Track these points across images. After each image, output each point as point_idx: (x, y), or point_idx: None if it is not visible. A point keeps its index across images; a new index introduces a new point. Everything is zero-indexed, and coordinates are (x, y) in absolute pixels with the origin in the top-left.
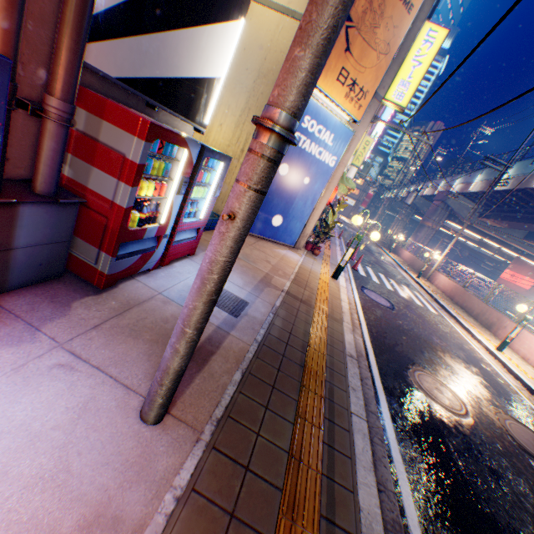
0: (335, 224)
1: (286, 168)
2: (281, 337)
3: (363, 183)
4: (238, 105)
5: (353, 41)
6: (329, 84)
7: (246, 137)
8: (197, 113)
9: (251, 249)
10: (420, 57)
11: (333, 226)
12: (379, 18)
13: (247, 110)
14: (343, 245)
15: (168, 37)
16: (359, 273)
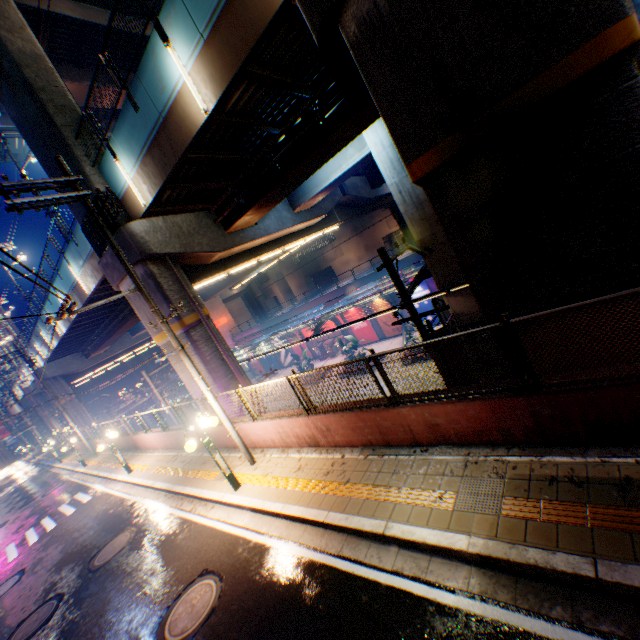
0: None
1: None
2: None
3: None
4: None
5: None
6: None
7: None
8: None
9: None
10: None
11: None
12: None
13: None
14: None
15: None
16: None
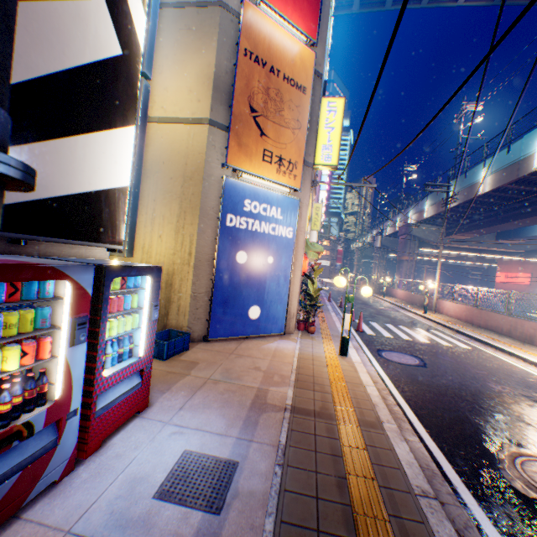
0: (318, 291)
1: (244, 255)
2: (304, 518)
3: (329, 242)
4: (172, 212)
5: (264, 126)
6: (257, 166)
7: (190, 238)
8: (100, 230)
9: (233, 358)
10: (330, 123)
11: (317, 294)
12: (280, 104)
13: (183, 213)
14: (336, 307)
15: (11, 153)
16: (366, 333)
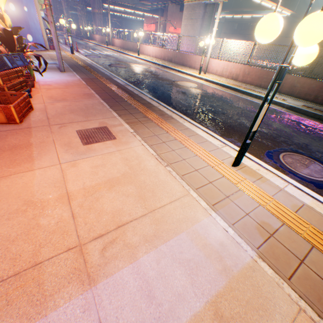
0: None
1: (13, 6)
2: (72, 65)
3: None
4: None
5: None
6: None
7: None
8: None
9: None
10: None
11: None
12: None
13: None
14: (64, 45)
15: None
16: (81, 52)
